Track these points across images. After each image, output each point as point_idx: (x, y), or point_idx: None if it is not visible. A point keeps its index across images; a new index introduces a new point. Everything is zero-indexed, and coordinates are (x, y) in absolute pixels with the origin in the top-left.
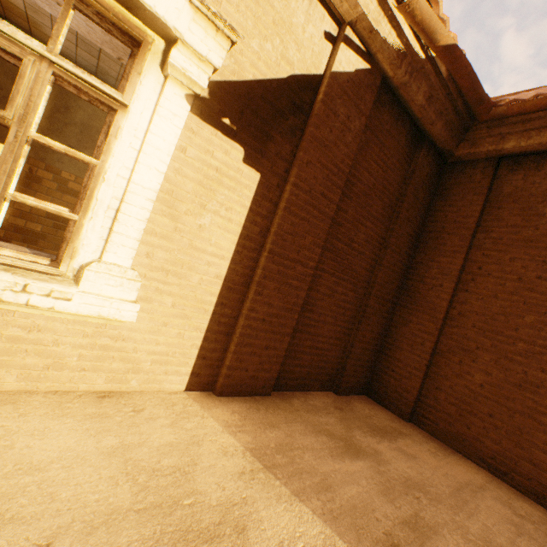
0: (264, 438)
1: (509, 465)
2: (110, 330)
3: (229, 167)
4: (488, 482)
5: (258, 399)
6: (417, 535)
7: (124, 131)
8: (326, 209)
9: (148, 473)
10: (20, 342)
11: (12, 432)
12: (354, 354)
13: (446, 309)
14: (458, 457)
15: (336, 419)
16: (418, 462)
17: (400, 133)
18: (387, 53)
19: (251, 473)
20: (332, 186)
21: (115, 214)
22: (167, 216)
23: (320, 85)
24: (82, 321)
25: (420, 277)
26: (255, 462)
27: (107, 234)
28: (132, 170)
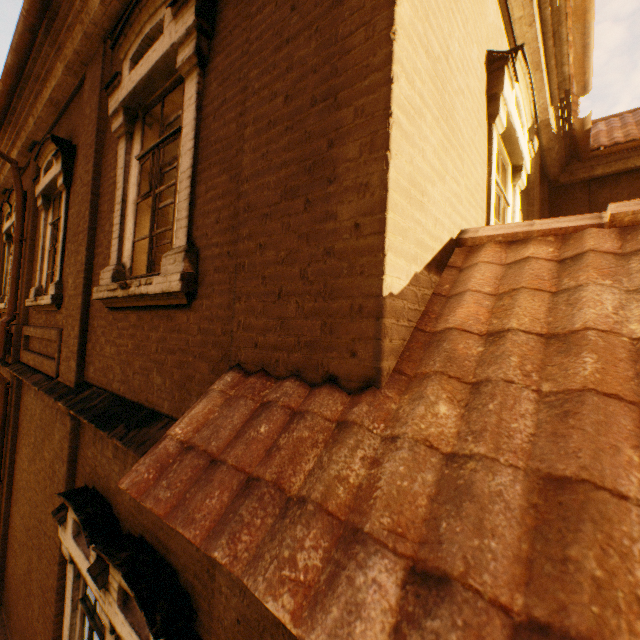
0: None
1: None
2: None
3: None
4: None
5: None
6: None
7: (508, 220)
8: None
9: None
10: None
11: None
12: None
13: None
14: None
15: None
16: None
17: None
18: (549, 135)
19: None
20: None
21: None
22: None
23: None
24: None
25: None
26: None
27: None
28: None
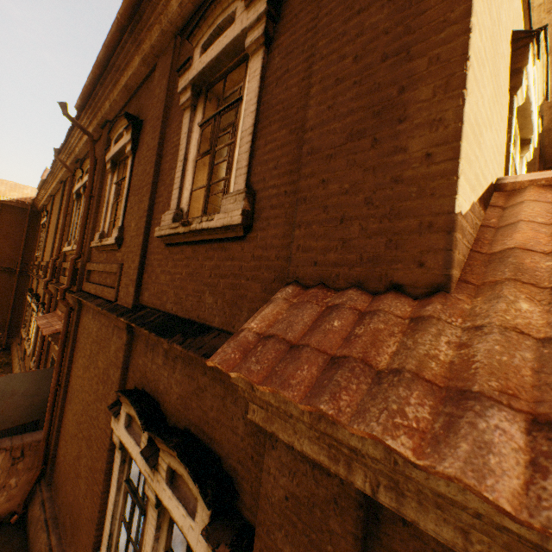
0: None
1: None
2: None
3: None
4: None
5: None
6: None
7: None
8: None
9: None
10: None
11: None
12: None
13: None
14: None
15: None
16: None
17: None
18: (551, 116)
19: None
20: None
21: None
22: None
23: None
24: None
25: None
26: None
27: None
28: None
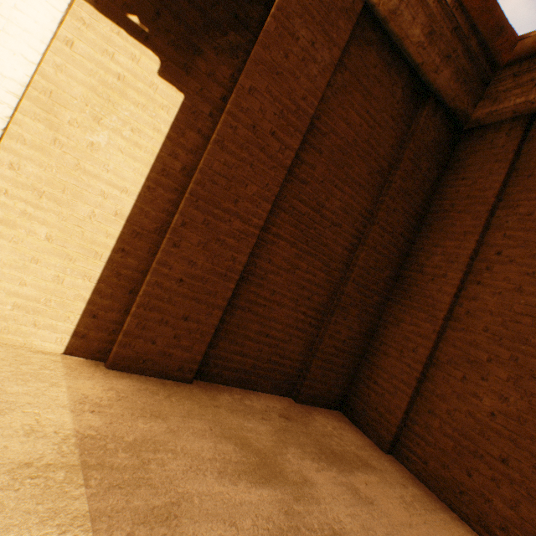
0: (125, 426)
1: None
2: None
3: (137, 77)
4: None
5: (167, 383)
6: None
7: None
8: (280, 155)
9: None
10: None
11: None
12: (322, 353)
13: (449, 306)
14: (449, 517)
15: (271, 428)
16: (371, 511)
17: (394, 84)
18: None
19: (42, 469)
20: (288, 127)
21: None
22: (43, 122)
23: (274, 0)
24: None
25: (419, 266)
26: (70, 455)
27: None
28: None
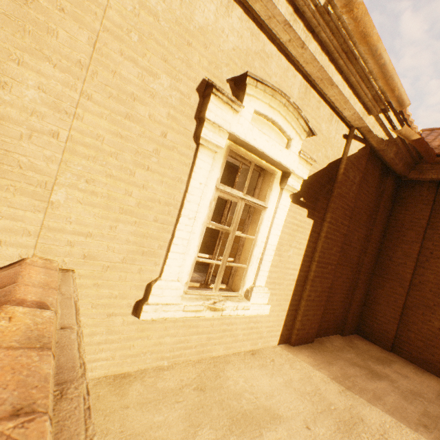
0: (332, 371)
1: None
2: (253, 318)
3: (301, 221)
4: None
5: (310, 345)
6: (431, 420)
7: (264, 219)
8: (342, 230)
9: (307, 395)
10: (225, 331)
11: (246, 378)
12: (351, 309)
13: (410, 279)
14: (428, 374)
15: (354, 354)
16: (410, 379)
17: (375, 171)
18: (376, 139)
19: (343, 392)
20: (345, 217)
21: (259, 261)
22: (277, 255)
23: (339, 162)
24: (245, 316)
25: (388, 256)
26: (340, 386)
27: (256, 271)
28: (266, 237)
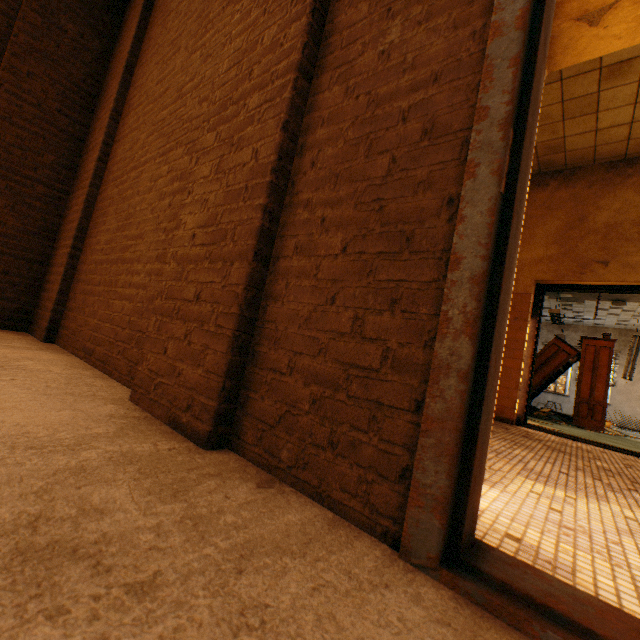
0: None
1: (98, 338)
2: None
3: None
4: (32, 358)
5: None
6: None
7: None
8: None
9: None
10: None
11: None
12: None
13: (96, 172)
14: (50, 353)
15: None
16: None
17: None
18: None
19: None
20: None
21: None
22: None
23: None
24: None
25: (88, 147)
26: None
27: None
28: None
